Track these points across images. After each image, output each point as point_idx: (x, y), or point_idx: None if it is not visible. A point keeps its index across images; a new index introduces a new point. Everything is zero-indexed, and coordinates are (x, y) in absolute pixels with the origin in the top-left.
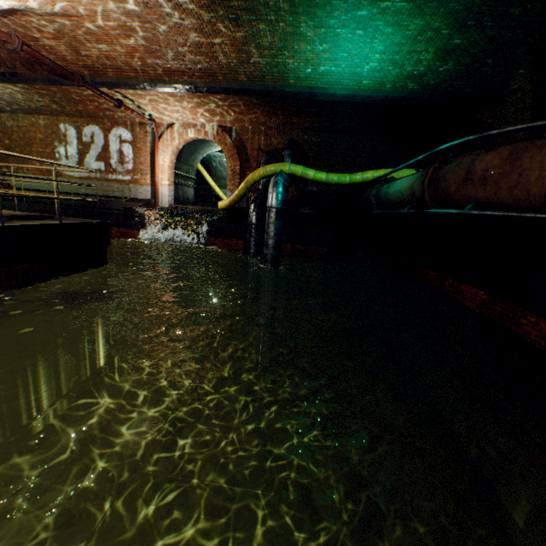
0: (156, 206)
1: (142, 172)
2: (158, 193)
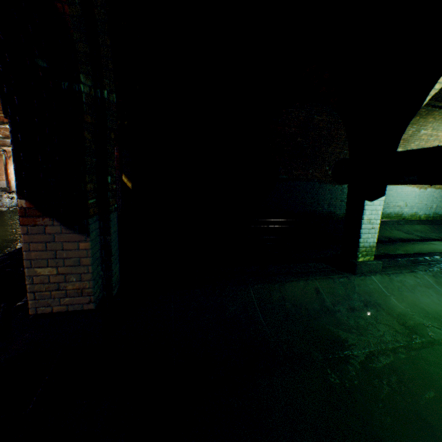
0: (11, 190)
1: (0, 174)
2: (11, 184)
